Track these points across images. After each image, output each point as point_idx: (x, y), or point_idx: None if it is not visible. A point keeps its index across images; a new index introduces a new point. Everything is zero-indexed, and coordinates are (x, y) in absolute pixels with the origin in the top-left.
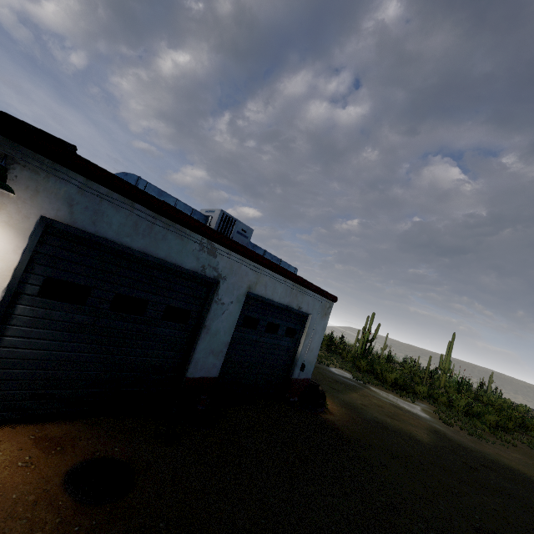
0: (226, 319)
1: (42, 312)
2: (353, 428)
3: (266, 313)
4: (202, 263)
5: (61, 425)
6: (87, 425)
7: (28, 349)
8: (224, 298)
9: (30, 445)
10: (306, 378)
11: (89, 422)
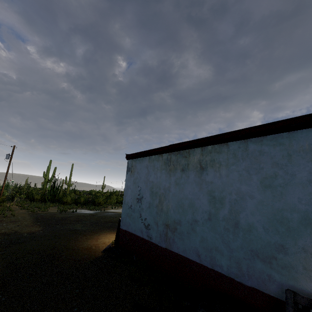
0: None
1: None
2: None
3: None
4: None
5: None
6: None
7: None
8: None
9: None
10: None
11: None
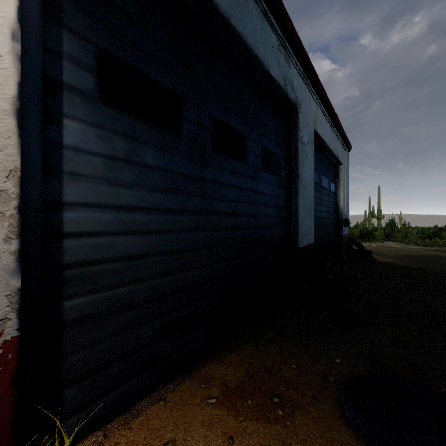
0: (308, 167)
1: (121, 145)
2: (410, 262)
3: (320, 163)
4: (282, 73)
5: (220, 360)
6: (251, 346)
7: (125, 235)
8: (303, 135)
9: (229, 419)
10: (347, 234)
11: (246, 340)
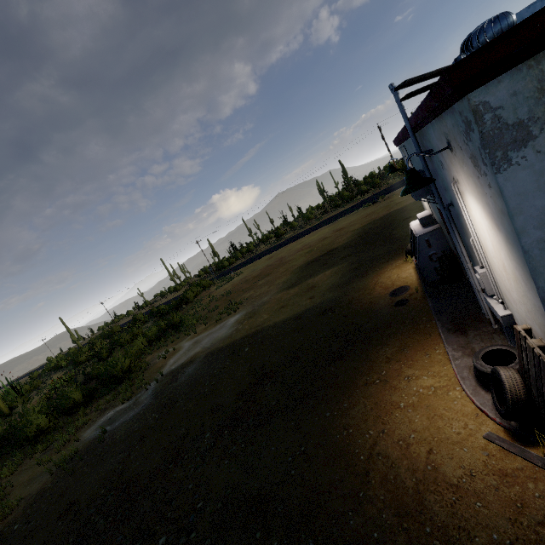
0: None
1: None
2: None
3: None
4: None
5: None
6: None
7: None
8: None
9: None
10: None
11: None
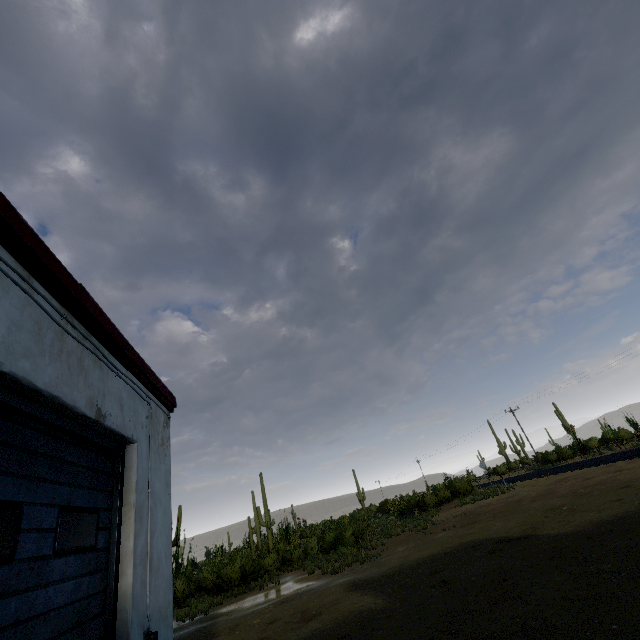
0: None
1: None
2: None
3: None
4: None
5: None
6: None
7: None
8: None
9: None
10: None
11: None
